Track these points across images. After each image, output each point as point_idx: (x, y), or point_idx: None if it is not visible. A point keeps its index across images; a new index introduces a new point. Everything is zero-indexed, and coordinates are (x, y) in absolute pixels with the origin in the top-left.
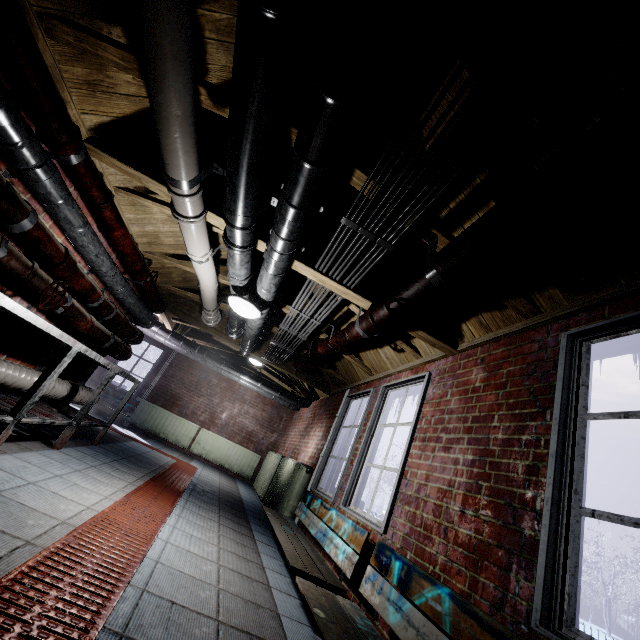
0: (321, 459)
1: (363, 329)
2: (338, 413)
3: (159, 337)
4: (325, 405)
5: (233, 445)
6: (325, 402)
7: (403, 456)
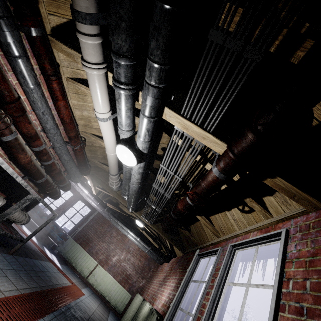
0: (170, 309)
1: (220, 168)
2: (189, 268)
3: (89, 199)
4: (180, 261)
5: (115, 282)
6: (180, 259)
7: None
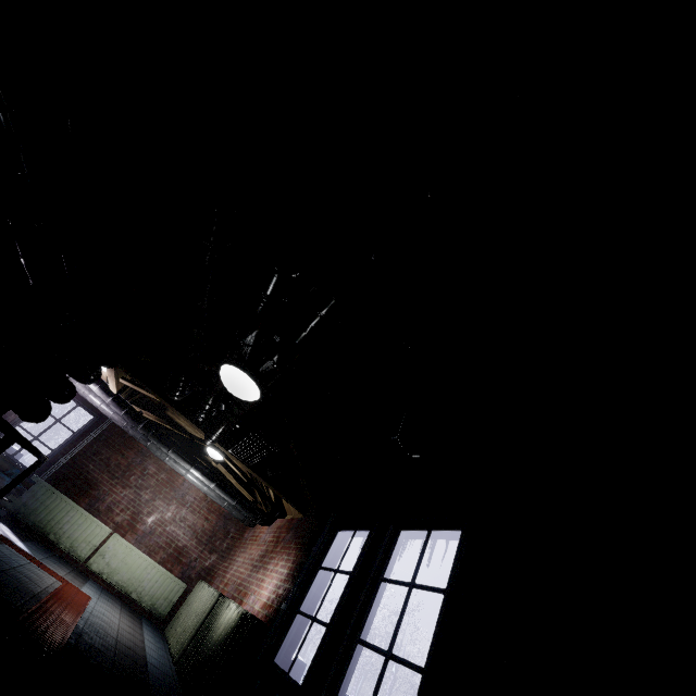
0: (283, 614)
1: (404, 444)
2: (316, 545)
3: (94, 398)
4: (296, 528)
5: (152, 564)
6: (296, 524)
7: (432, 647)
